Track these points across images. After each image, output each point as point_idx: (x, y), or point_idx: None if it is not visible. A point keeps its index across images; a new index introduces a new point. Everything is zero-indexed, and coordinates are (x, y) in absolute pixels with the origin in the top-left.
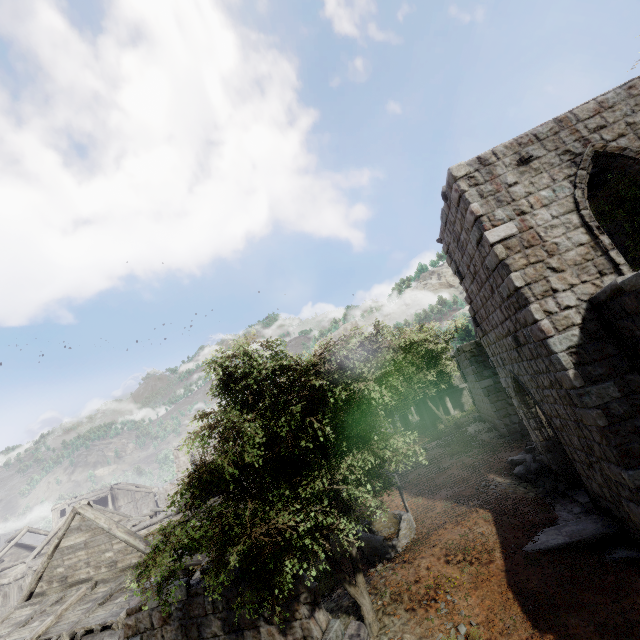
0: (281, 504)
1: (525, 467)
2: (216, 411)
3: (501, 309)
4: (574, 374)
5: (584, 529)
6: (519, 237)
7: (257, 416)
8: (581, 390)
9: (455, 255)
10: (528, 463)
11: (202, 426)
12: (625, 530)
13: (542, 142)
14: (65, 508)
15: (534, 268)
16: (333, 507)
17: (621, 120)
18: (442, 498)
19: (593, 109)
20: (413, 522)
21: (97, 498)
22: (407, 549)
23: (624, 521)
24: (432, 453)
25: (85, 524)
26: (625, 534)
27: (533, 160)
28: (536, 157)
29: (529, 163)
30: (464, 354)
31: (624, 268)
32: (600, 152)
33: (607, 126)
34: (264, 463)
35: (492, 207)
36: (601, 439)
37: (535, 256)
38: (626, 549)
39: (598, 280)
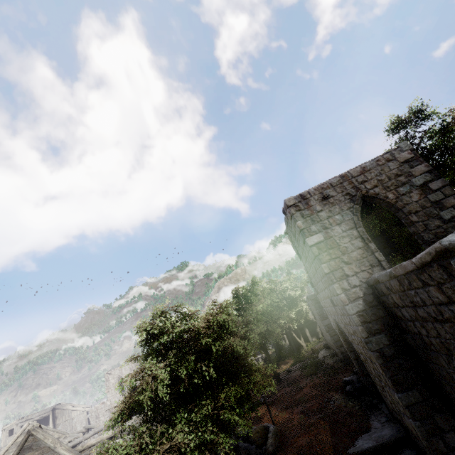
0: (181, 425)
1: (353, 386)
2: (140, 356)
3: (322, 282)
4: (361, 329)
5: (385, 435)
6: (325, 242)
7: (166, 364)
8: (366, 339)
9: (295, 243)
10: (355, 383)
11: (131, 374)
12: (409, 435)
13: (334, 188)
14: (13, 427)
15: (334, 261)
16: (216, 426)
17: (374, 178)
18: (298, 412)
19: (360, 171)
20: (277, 432)
21: (40, 418)
22: (272, 454)
23: (407, 428)
24: (294, 374)
25: (36, 444)
26: (410, 437)
27: (330, 197)
28: (331, 196)
29: (328, 199)
30: (311, 301)
31: (383, 263)
32: (365, 195)
33: (368, 181)
34: (170, 395)
35: (309, 224)
36: (382, 372)
37: (335, 254)
38: (410, 449)
39: (370, 270)
